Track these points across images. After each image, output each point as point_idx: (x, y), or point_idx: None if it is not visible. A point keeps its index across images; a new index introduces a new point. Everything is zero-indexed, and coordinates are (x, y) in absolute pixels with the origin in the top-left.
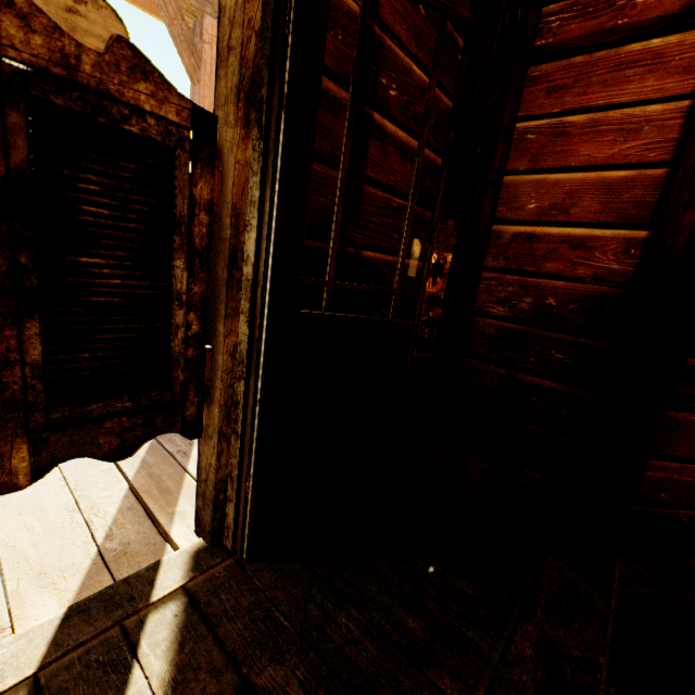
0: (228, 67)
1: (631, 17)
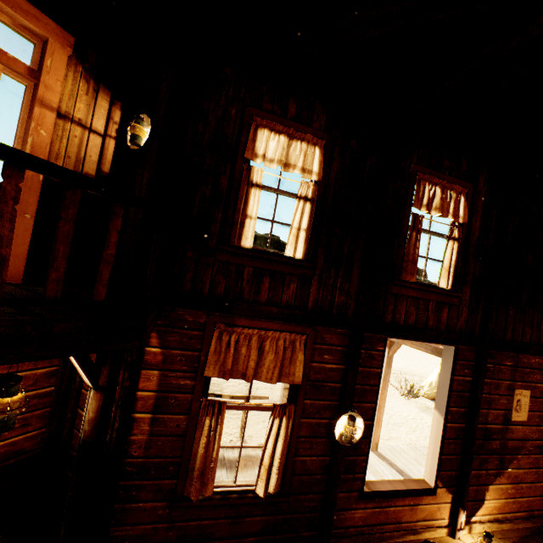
0: None
1: None
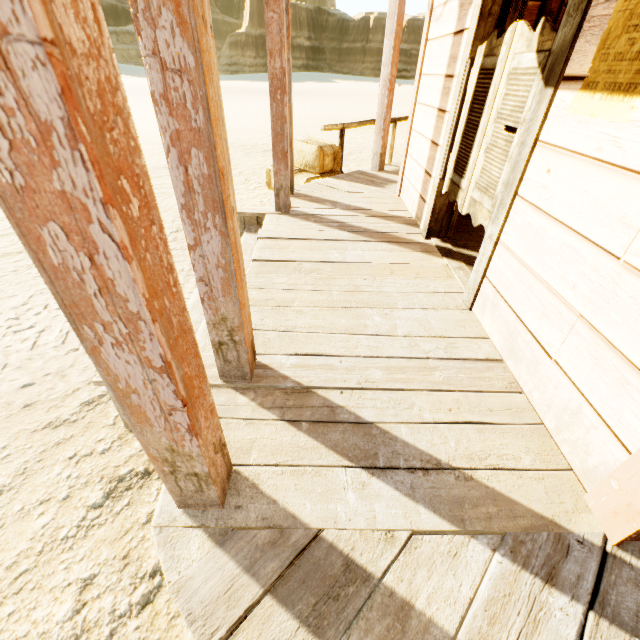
0: (487, 23)
1: None
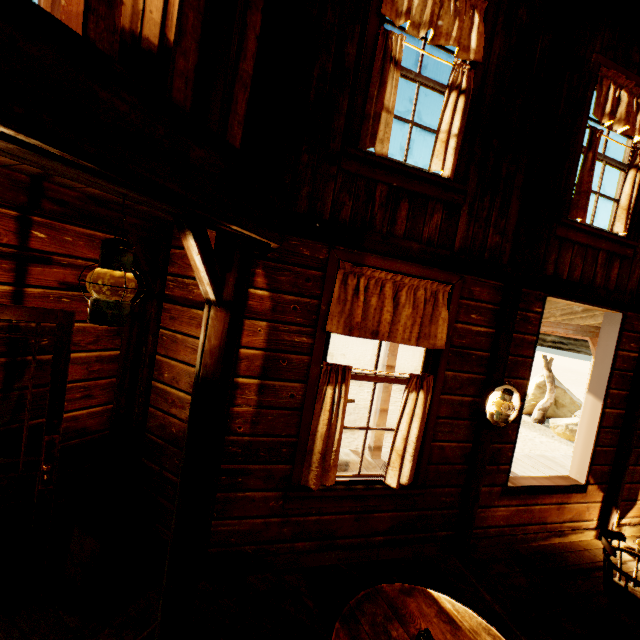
0: None
1: (193, 297)
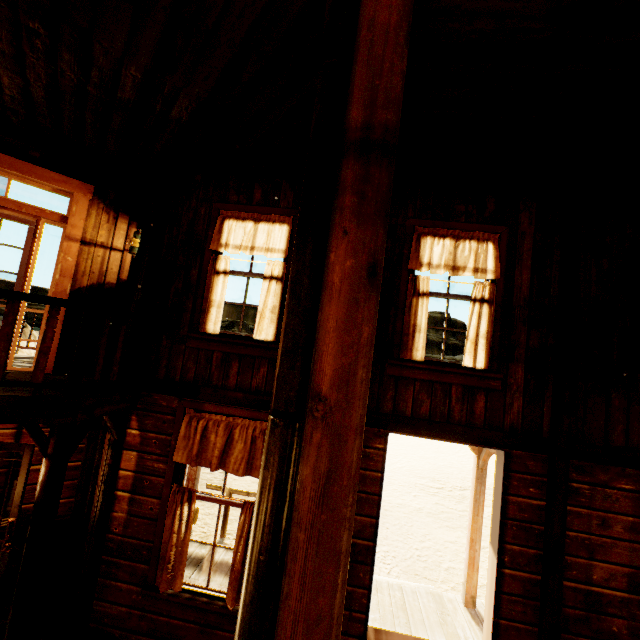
0: None
1: None
